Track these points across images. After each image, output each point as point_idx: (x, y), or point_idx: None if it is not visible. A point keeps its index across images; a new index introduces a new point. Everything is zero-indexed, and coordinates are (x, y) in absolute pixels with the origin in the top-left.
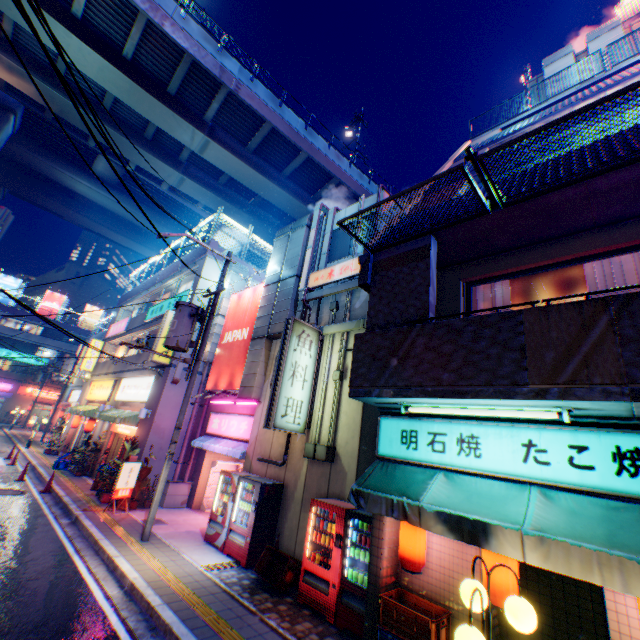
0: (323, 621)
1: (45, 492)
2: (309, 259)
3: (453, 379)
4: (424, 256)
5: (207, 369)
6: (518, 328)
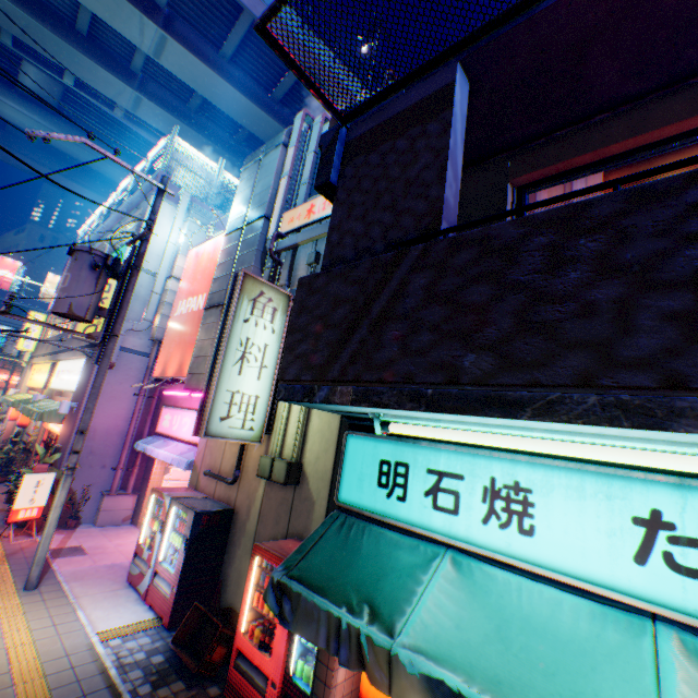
0: None
1: None
2: (283, 192)
3: (488, 368)
4: (440, 107)
5: (156, 350)
6: (690, 222)
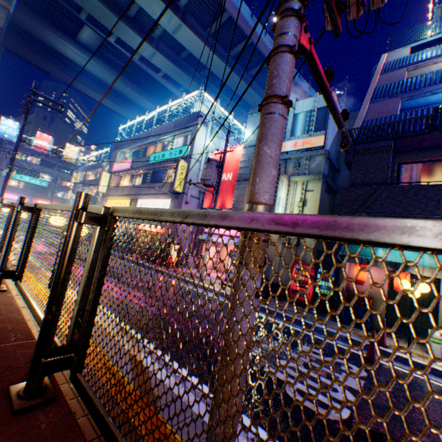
0: (304, 307)
1: (122, 259)
2: None
3: (401, 211)
4: (387, 151)
5: (202, 196)
6: (437, 192)
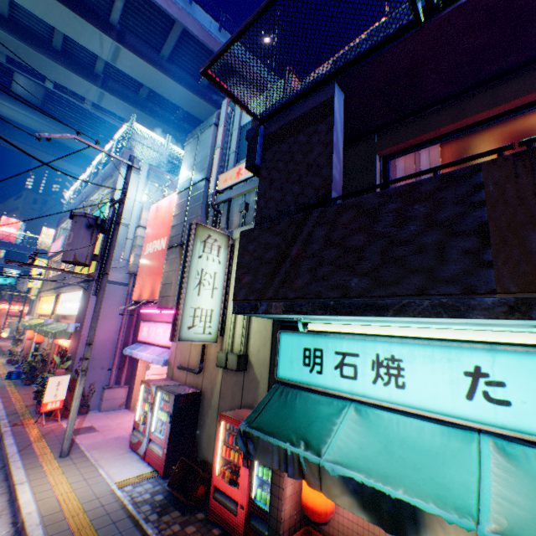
0: None
1: None
2: (218, 160)
3: (366, 287)
4: (326, 114)
5: (133, 281)
6: (475, 196)
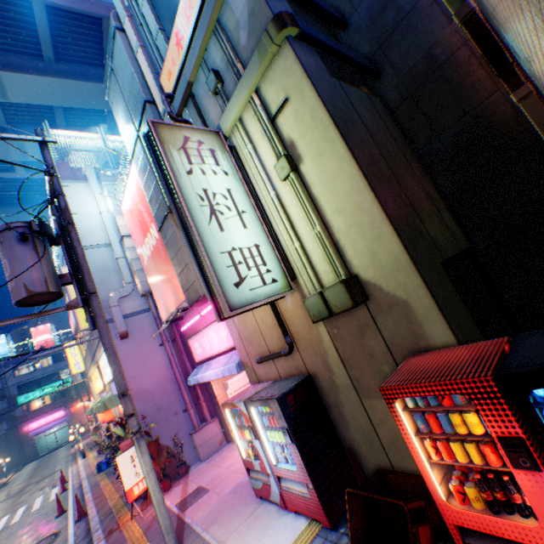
0: None
1: (80, 520)
2: (145, 63)
3: None
4: None
5: (151, 301)
6: None
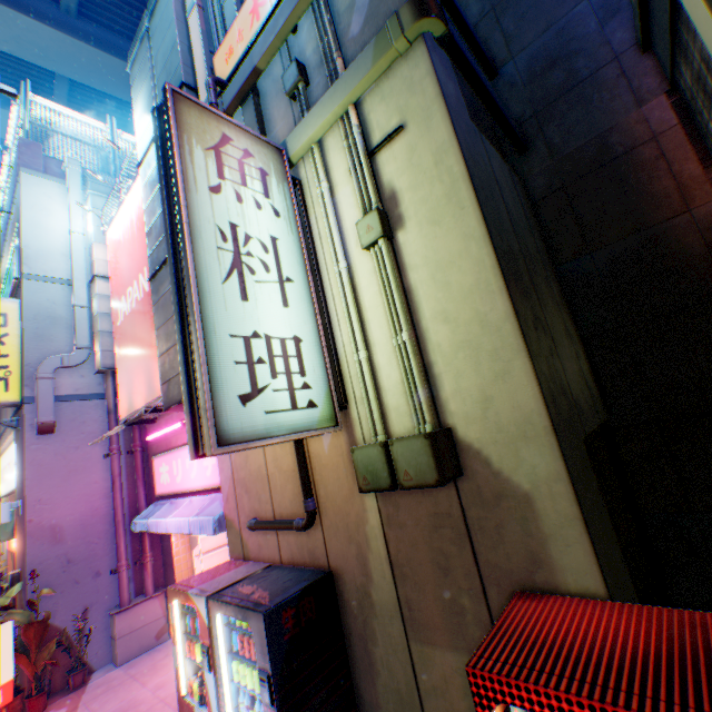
0: None
1: None
2: (198, 30)
3: None
4: None
5: (111, 384)
6: None
